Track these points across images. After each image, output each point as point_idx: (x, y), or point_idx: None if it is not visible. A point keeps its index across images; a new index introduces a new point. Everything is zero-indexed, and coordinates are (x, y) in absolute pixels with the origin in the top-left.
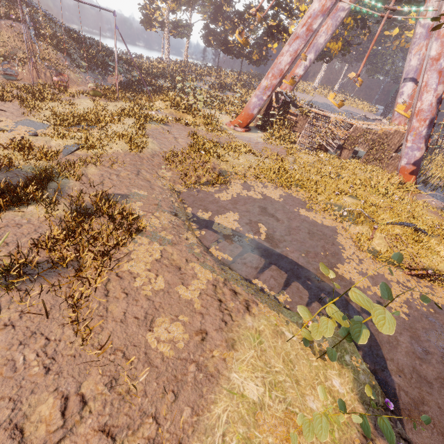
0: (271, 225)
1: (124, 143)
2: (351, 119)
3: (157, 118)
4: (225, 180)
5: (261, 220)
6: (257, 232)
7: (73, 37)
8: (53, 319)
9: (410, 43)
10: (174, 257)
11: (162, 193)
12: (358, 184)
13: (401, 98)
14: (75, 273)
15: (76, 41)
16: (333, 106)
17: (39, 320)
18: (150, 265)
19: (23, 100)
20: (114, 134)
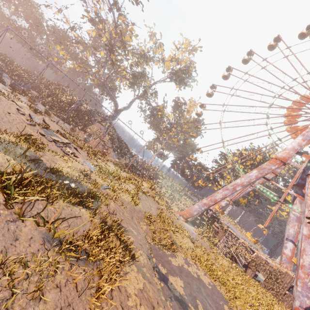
0: (205, 306)
1: (129, 197)
2: (253, 247)
3: (143, 190)
4: (175, 249)
5: (198, 297)
6: (196, 307)
7: (118, 139)
8: (81, 300)
9: (282, 217)
10: (150, 294)
11: (143, 238)
12: (264, 305)
13: (286, 250)
14: (97, 269)
15: (118, 141)
16: (235, 232)
17: (74, 295)
18: (137, 291)
19: (89, 153)
20: (125, 189)
